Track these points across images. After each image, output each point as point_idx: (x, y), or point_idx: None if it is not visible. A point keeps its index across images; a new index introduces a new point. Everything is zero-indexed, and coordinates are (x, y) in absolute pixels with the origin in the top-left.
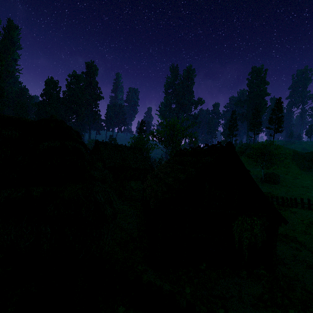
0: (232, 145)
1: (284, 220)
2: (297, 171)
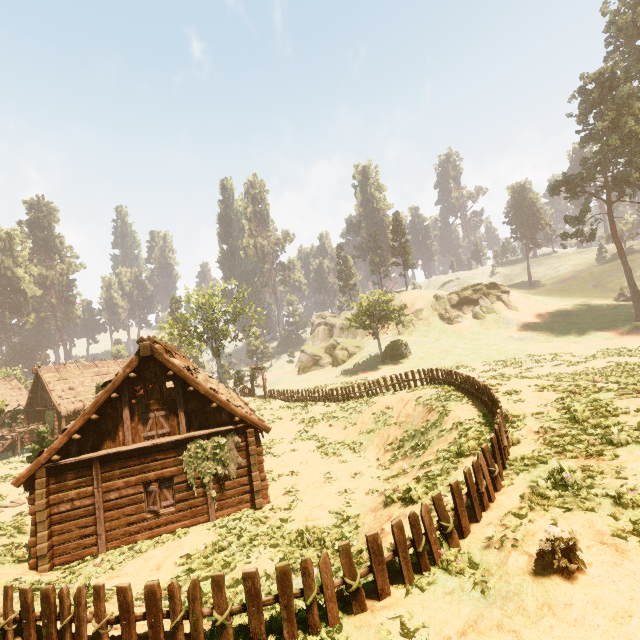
0: (146, 341)
1: (263, 428)
2: (440, 328)
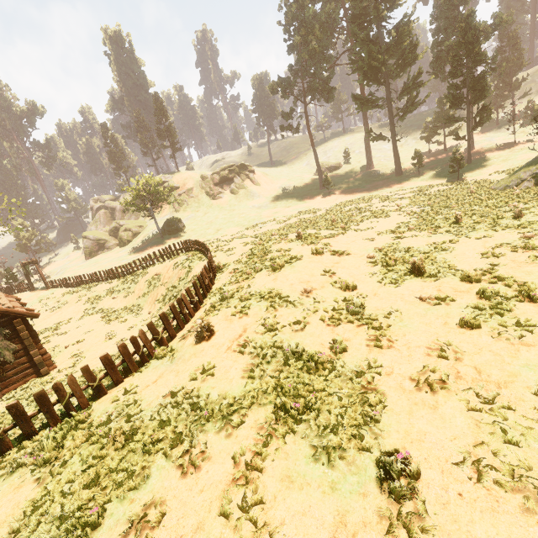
0: None
1: (31, 316)
2: (208, 203)
